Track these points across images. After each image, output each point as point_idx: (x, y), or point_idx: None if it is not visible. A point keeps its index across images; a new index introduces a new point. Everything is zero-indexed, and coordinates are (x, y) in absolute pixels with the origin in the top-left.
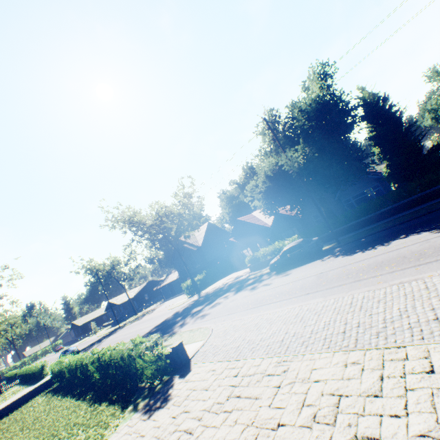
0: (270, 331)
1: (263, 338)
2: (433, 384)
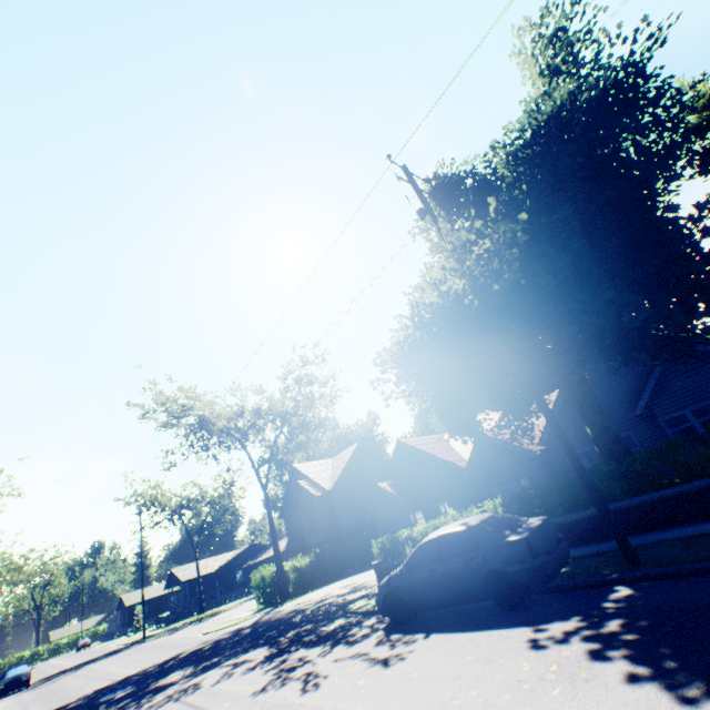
0: None
1: None
2: None
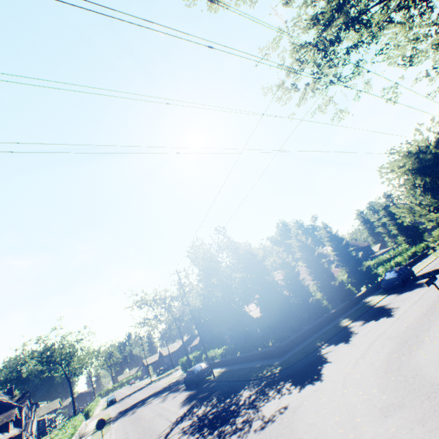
0: None
1: None
2: None
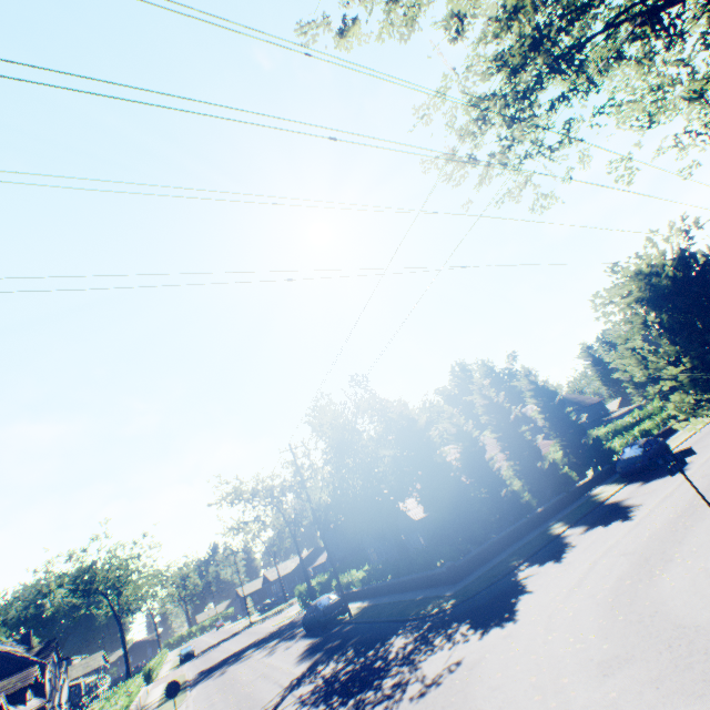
0: None
1: None
2: None
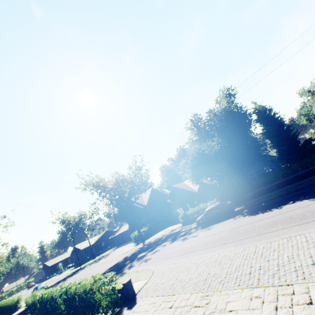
0: (196, 272)
1: (191, 277)
2: (311, 312)
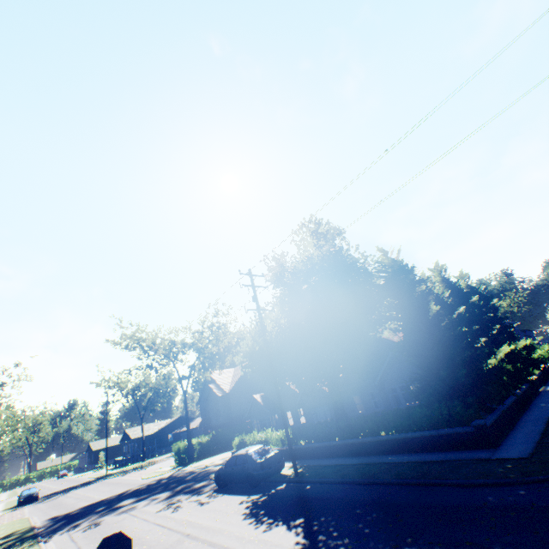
0: None
1: None
2: None
